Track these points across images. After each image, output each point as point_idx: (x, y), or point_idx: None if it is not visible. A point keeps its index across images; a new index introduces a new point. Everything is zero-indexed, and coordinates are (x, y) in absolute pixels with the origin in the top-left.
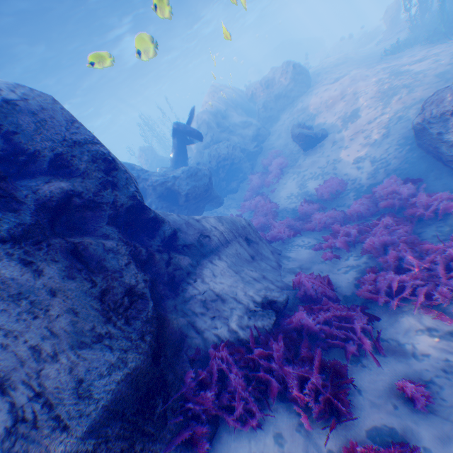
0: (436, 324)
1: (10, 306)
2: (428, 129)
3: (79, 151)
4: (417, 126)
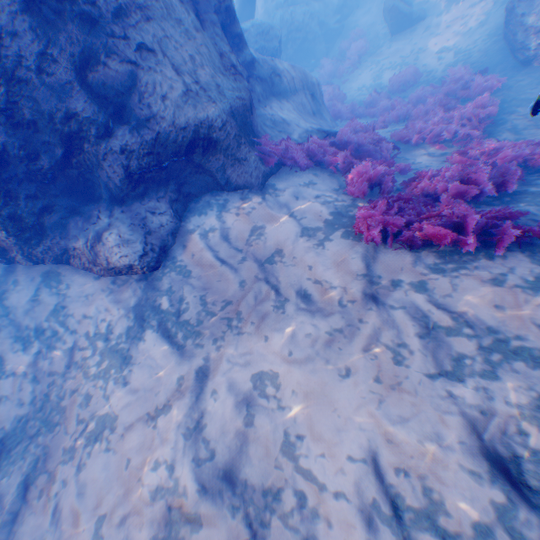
0: (435, 152)
1: (175, 26)
2: (515, 8)
3: None
4: (509, 5)
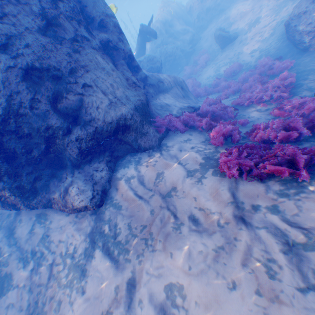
0: (261, 109)
1: (101, 71)
2: (290, 24)
3: (109, 21)
4: (286, 23)
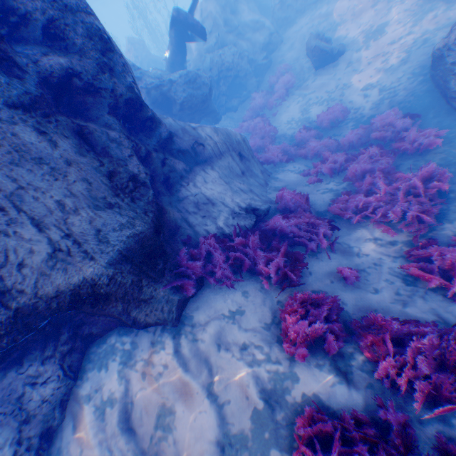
0: (381, 235)
1: (34, 168)
2: (445, 57)
3: (74, 21)
4: (437, 52)
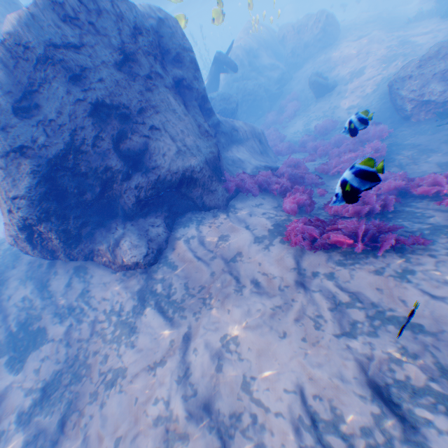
0: None
1: (173, 114)
2: (393, 86)
3: (186, 55)
4: (389, 84)
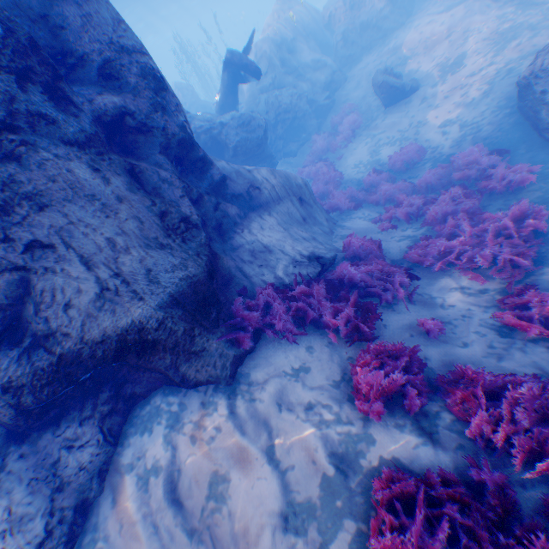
0: (469, 283)
1: (86, 204)
2: (533, 85)
3: (129, 61)
4: (523, 81)
